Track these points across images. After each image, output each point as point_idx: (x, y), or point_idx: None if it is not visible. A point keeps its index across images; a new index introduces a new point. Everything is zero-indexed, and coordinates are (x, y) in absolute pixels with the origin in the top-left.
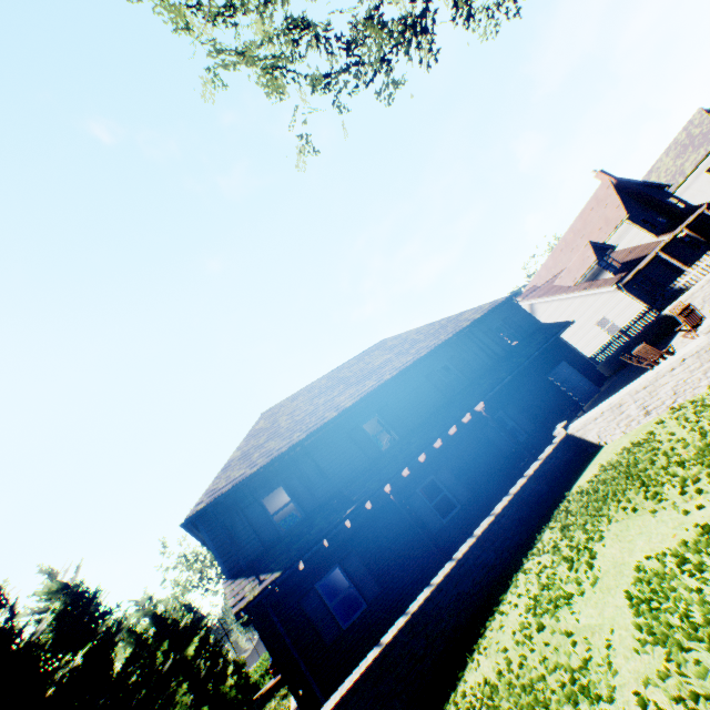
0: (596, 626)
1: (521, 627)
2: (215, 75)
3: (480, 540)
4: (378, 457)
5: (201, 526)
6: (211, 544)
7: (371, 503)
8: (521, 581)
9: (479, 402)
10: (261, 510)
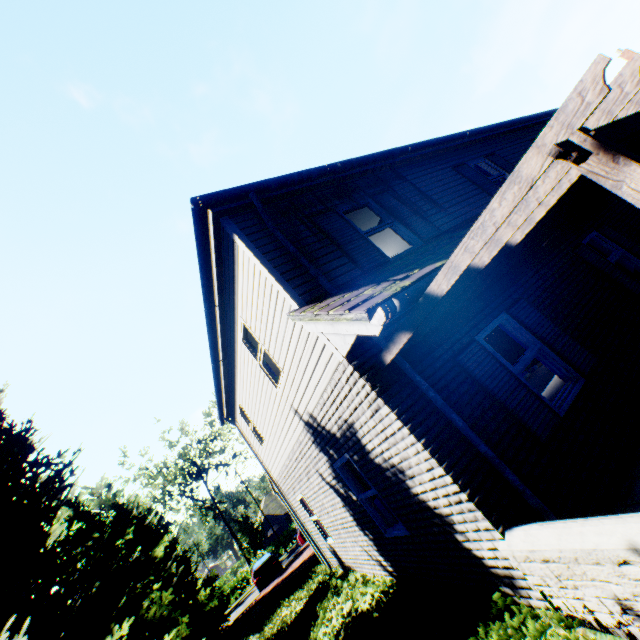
0: None
1: None
2: None
3: None
4: None
5: (232, 225)
6: (256, 251)
7: None
8: None
9: None
10: (343, 224)
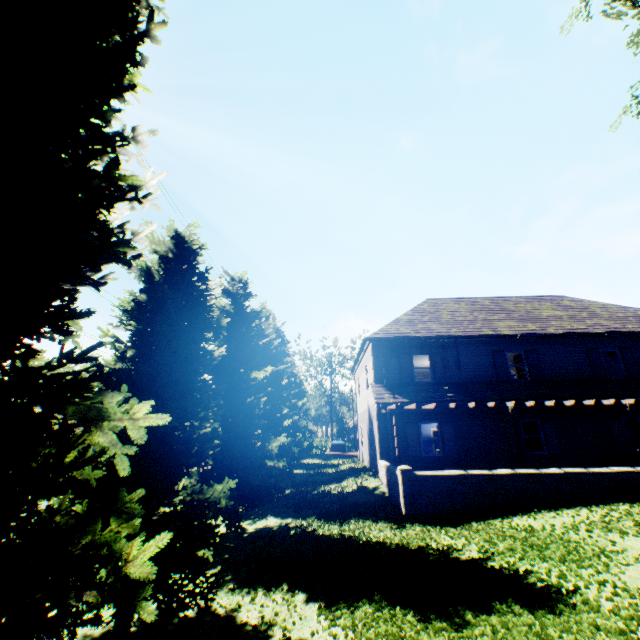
0: (636, 548)
1: (572, 524)
2: (586, 6)
3: (565, 475)
4: (504, 381)
5: (372, 346)
6: (373, 359)
7: (494, 404)
8: (583, 512)
9: (626, 398)
10: (408, 361)
